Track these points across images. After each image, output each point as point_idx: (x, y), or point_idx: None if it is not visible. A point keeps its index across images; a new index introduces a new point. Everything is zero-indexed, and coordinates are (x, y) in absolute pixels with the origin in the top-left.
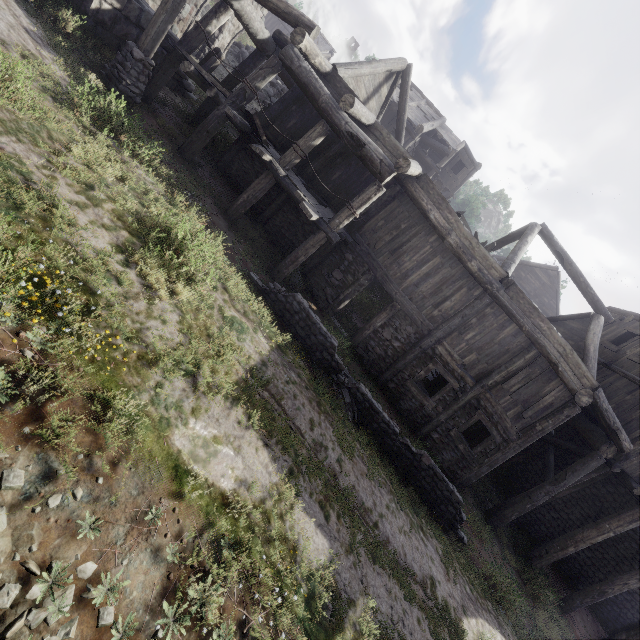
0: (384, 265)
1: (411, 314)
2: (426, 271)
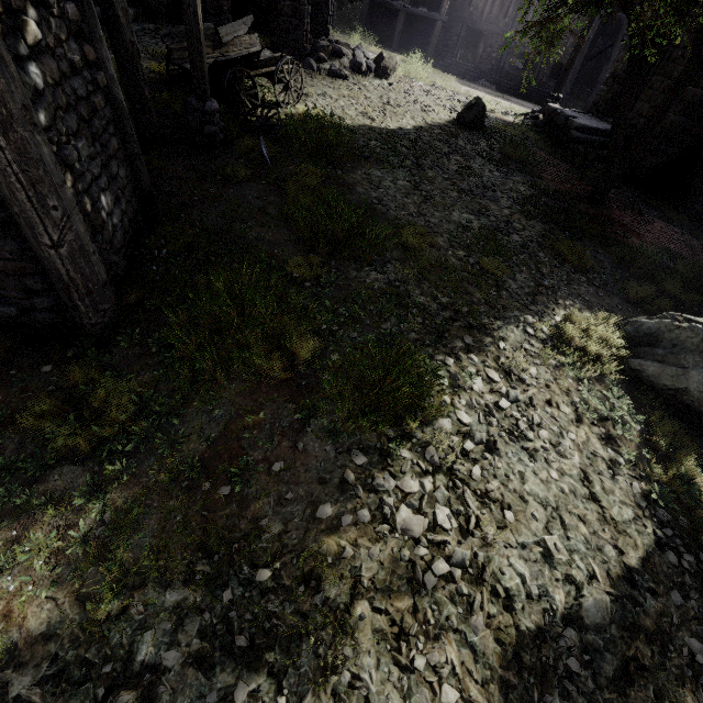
0: (469, 16)
1: (495, 32)
2: (491, 1)
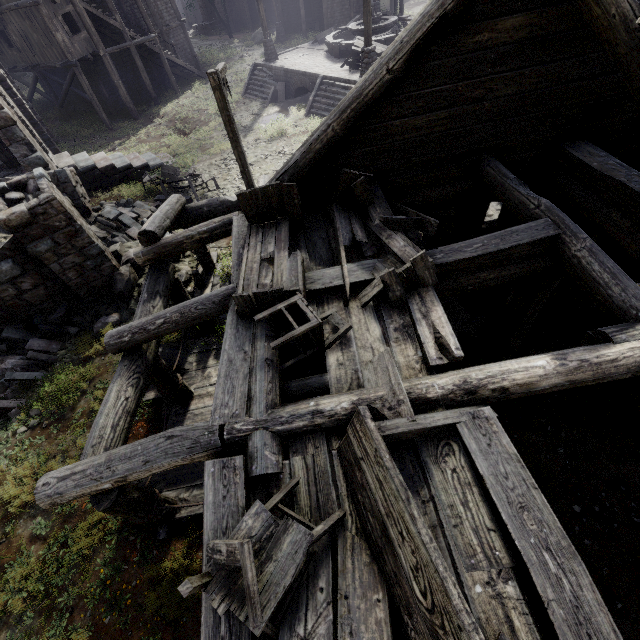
0: None
1: None
2: None
